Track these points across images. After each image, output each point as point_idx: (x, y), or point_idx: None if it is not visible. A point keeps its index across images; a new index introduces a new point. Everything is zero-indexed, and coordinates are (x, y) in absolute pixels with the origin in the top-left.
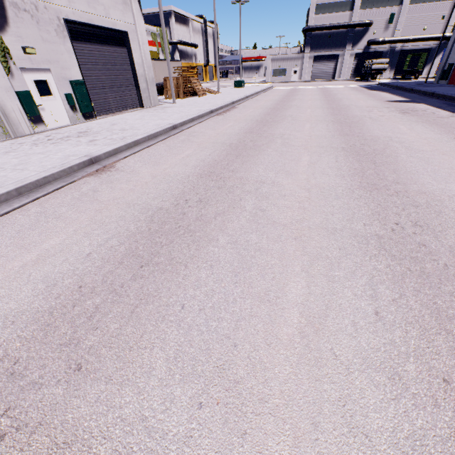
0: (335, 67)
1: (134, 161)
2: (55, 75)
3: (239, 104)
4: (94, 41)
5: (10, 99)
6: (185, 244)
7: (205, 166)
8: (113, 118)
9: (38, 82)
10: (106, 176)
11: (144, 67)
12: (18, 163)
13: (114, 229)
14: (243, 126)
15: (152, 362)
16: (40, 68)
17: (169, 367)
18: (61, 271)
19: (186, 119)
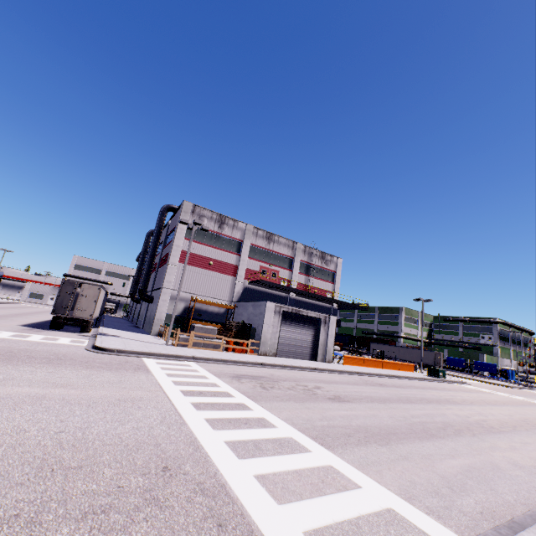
0: None
1: None
2: None
3: None
4: None
5: None
6: None
7: None
8: None
9: None
10: None
11: None
12: None
13: None
14: None
15: None
16: None
17: None
18: None
19: None
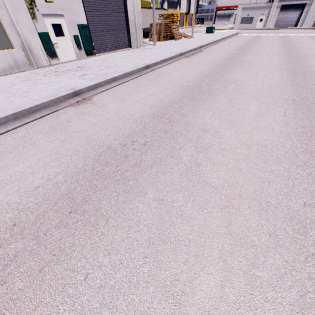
0: (299, 16)
1: (107, 95)
2: (67, 20)
3: (206, 48)
4: None
5: (34, 39)
6: (116, 192)
7: (160, 106)
8: (106, 56)
9: (55, 25)
10: (81, 108)
11: (135, 14)
12: (26, 90)
13: (65, 164)
14: (204, 69)
15: None
16: (57, 14)
17: None
18: (9, 202)
19: (158, 60)
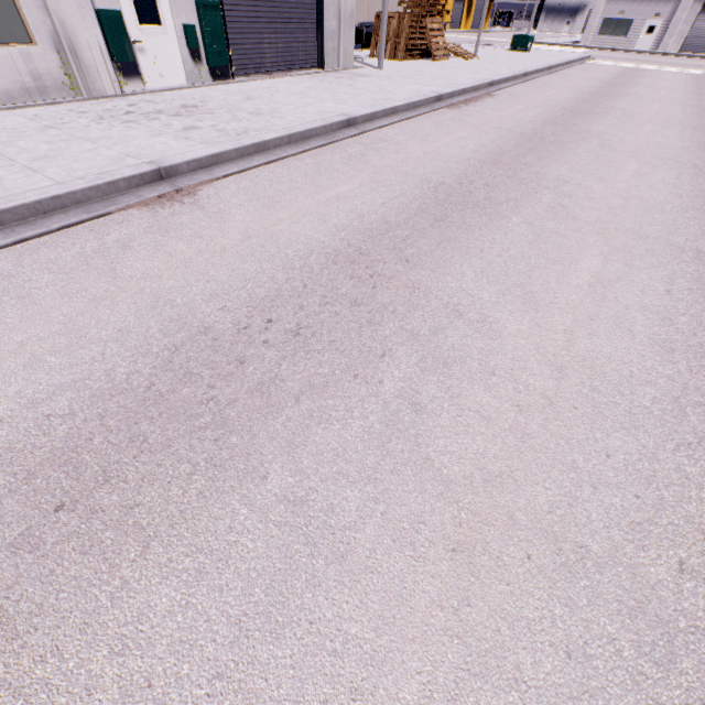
0: None
1: (236, 187)
2: None
3: (503, 89)
4: None
5: (85, 24)
6: (189, 464)
7: (358, 231)
8: (257, 84)
9: None
10: (166, 214)
11: None
12: (42, 154)
13: (86, 364)
14: (487, 142)
15: None
16: None
17: None
18: None
19: (380, 107)
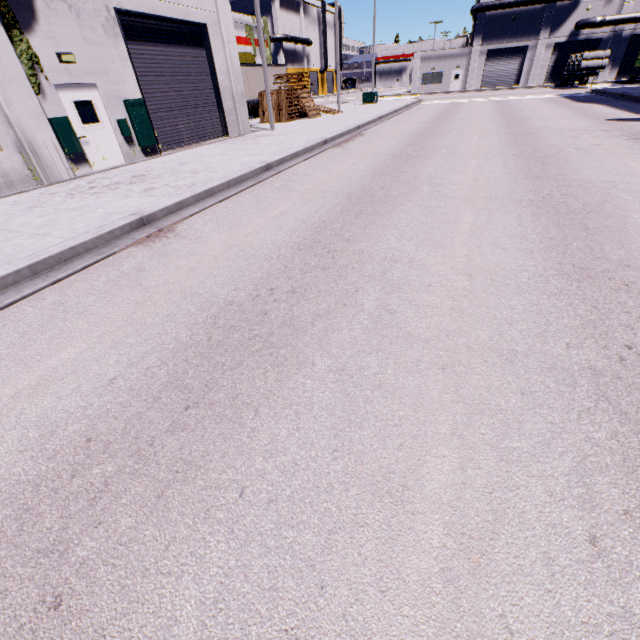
0: (520, 66)
1: (203, 221)
2: (103, 93)
3: (368, 130)
4: (158, 41)
5: (41, 130)
6: (261, 369)
7: (306, 230)
8: (183, 154)
9: (80, 103)
10: (160, 246)
11: (230, 77)
12: (41, 224)
13: (156, 337)
14: (371, 164)
15: (176, 606)
16: (83, 83)
17: (203, 620)
18: (67, 408)
19: (286, 154)
